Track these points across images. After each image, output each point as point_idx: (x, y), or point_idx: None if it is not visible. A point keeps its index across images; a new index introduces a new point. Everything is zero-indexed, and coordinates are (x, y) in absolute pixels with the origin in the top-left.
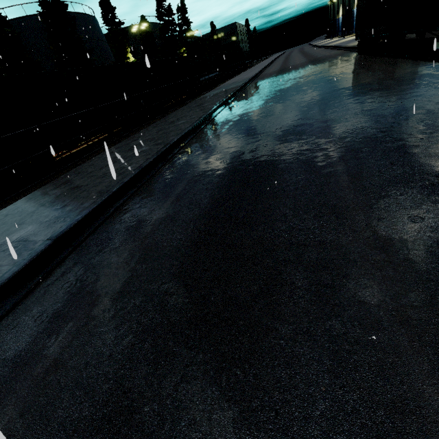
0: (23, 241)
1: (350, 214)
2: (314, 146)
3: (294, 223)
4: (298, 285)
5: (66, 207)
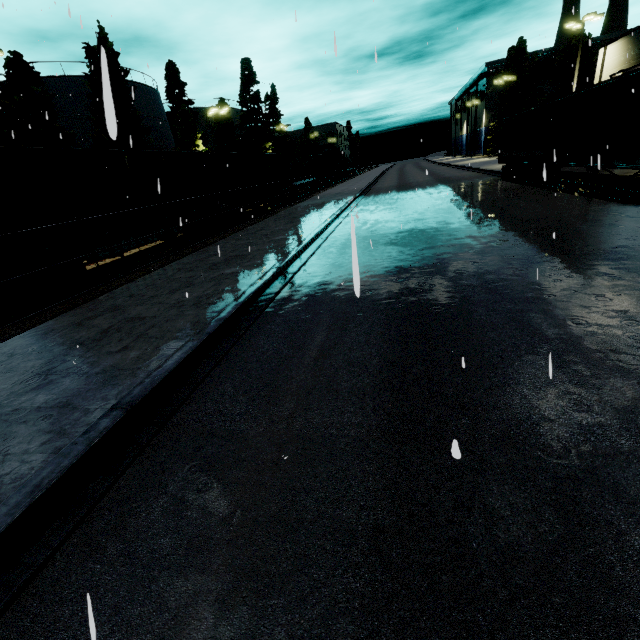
0: (62, 407)
1: (634, 405)
2: (511, 294)
3: (549, 412)
4: (621, 528)
5: (128, 351)
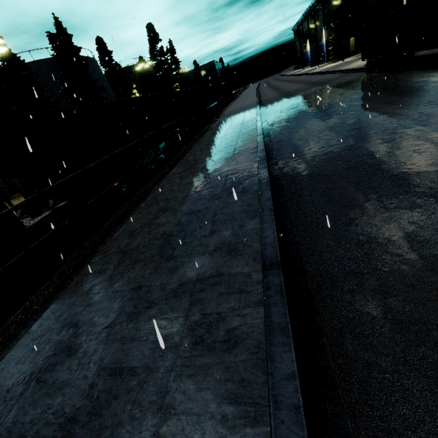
0: (219, 276)
1: None
2: None
3: None
4: None
5: (219, 232)
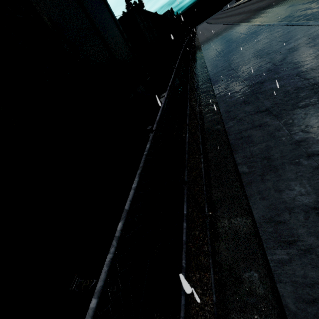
0: None
1: None
2: None
3: None
4: None
5: None
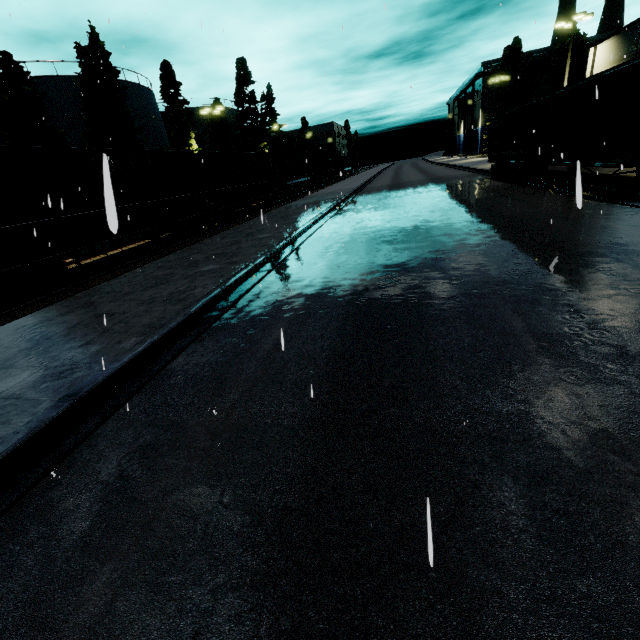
0: (14, 399)
1: (555, 394)
2: (470, 290)
3: (474, 402)
4: (511, 508)
5: (90, 345)
